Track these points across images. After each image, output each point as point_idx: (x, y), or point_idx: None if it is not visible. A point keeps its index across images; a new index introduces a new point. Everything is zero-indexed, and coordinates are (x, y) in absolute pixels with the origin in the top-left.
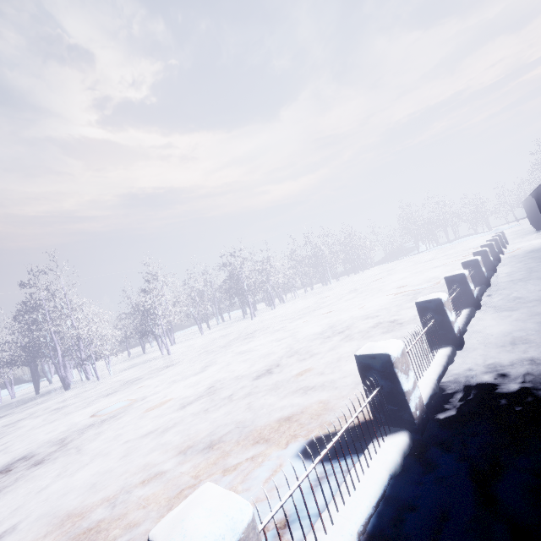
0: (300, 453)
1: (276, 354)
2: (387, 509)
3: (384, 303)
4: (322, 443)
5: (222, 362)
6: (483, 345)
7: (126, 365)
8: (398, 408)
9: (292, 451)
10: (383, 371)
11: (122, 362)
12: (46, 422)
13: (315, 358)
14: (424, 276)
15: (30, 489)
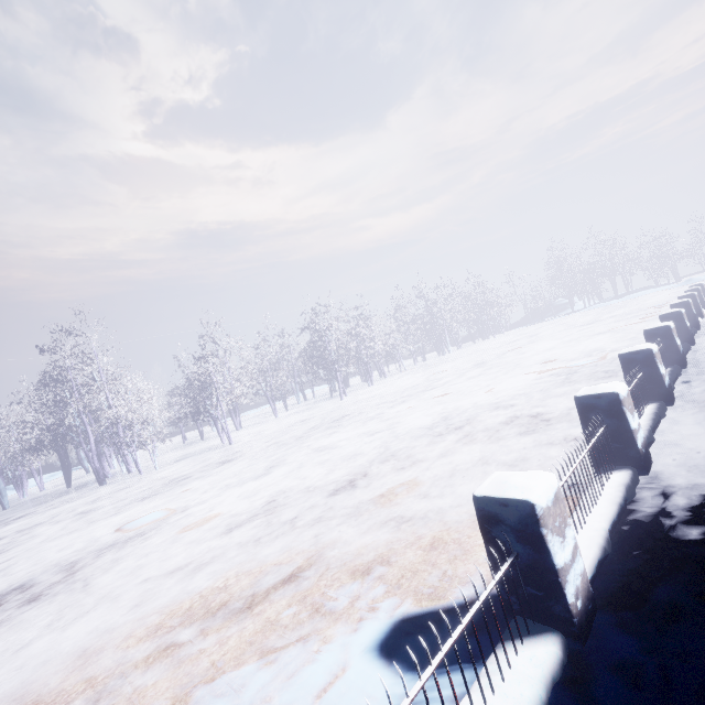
0: (378, 646)
1: (366, 456)
2: None
3: (522, 386)
4: (414, 630)
5: (293, 461)
6: (685, 469)
7: (177, 455)
8: (545, 594)
9: (365, 640)
10: (520, 530)
11: (174, 449)
12: (64, 531)
13: (419, 468)
14: (582, 347)
15: (10, 643)
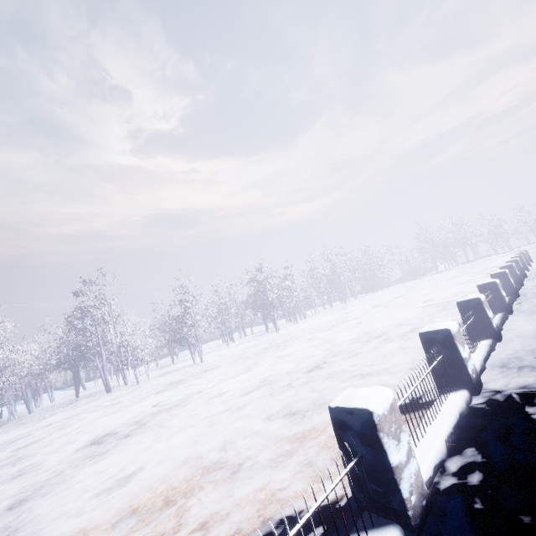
0: None
1: (319, 356)
2: (462, 429)
3: (414, 314)
4: None
5: (264, 364)
6: (520, 338)
7: (159, 373)
8: (458, 372)
9: None
10: (444, 342)
11: (152, 371)
12: (106, 414)
13: (360, 356)
14: (449, 292)
15: (133, 450)
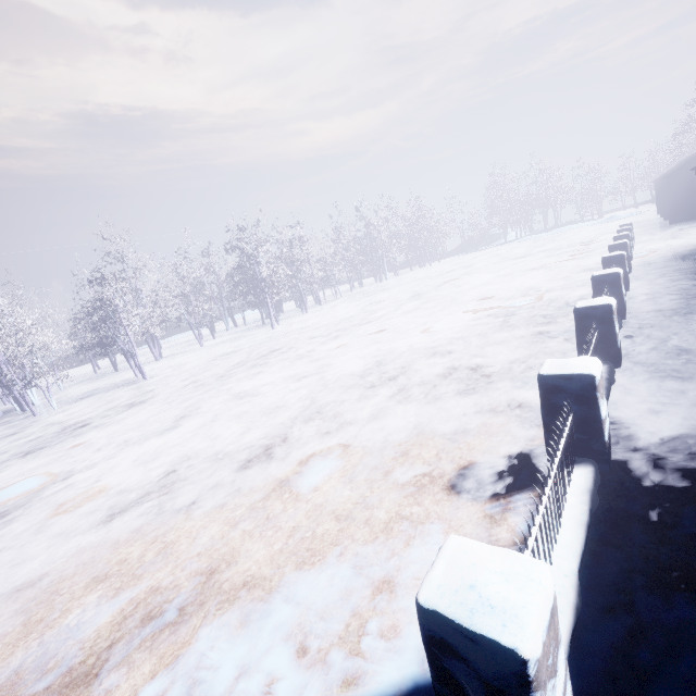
0: None
1: (289, 410)
2: None
3: (460, 327)
4: None
5: (208, 411)
6: (650, 463)
7: (84, 390)
8: None
9: None
10: (495, 688)
11: (83, 381)
12: None
13: (346, 434)
14: (517, 284)
15: None
